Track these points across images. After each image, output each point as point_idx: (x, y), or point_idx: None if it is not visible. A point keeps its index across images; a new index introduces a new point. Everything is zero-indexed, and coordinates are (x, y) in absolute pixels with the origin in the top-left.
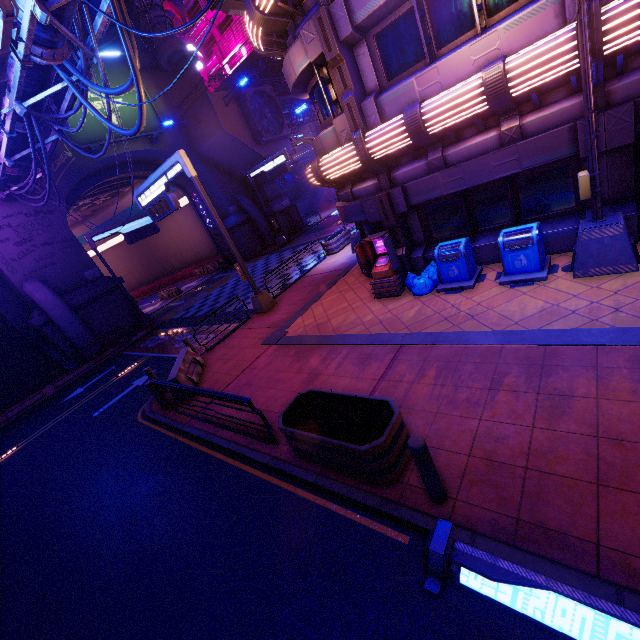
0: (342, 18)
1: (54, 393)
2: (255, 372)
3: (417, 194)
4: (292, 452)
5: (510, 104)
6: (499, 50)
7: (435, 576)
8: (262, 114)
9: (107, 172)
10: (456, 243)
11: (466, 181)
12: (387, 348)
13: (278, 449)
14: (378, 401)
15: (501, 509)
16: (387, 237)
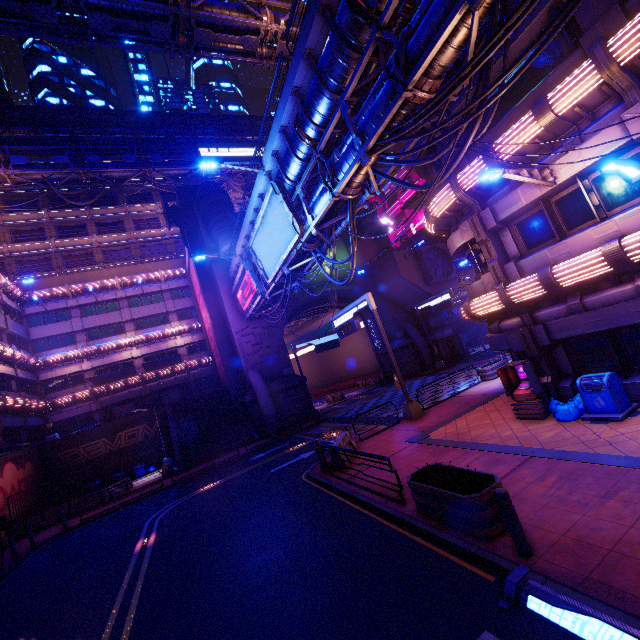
0: (488, 218)
1: (245, 453)
2: (396, 459)
3: (558, 331)
4: (415, 511)
5: (636, 266)
6: (618, 232)
7: (508, 600)
8: (434, 263)
9: (314, 303)
10: (600, 376)
11: (606, 323)
12: (516, 457)
13: (405, 508)
14: (486, 475)
15: (575, 569)
16: (527, 364)
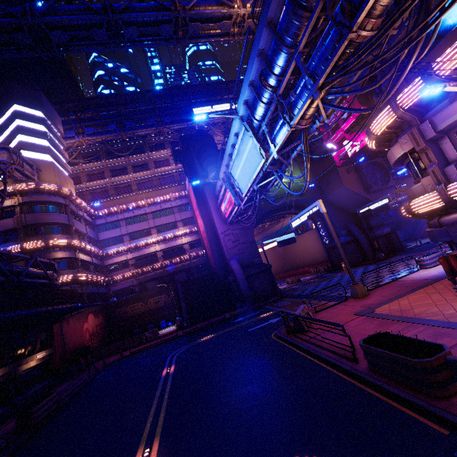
0: (428, 130)
1: (229, 317)
2: (347, 327)
3: None
4: (367, 368)
5: None
6: None
7: None
8: (373, 175)
9: (275, 211)
10: None
11: None
12: None
13: (357, 365)
14: (434, 344)
15: None
16: None
